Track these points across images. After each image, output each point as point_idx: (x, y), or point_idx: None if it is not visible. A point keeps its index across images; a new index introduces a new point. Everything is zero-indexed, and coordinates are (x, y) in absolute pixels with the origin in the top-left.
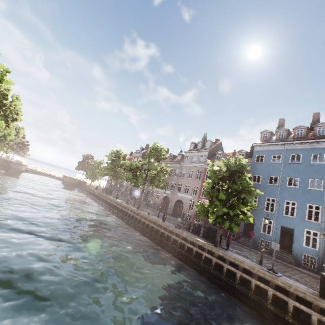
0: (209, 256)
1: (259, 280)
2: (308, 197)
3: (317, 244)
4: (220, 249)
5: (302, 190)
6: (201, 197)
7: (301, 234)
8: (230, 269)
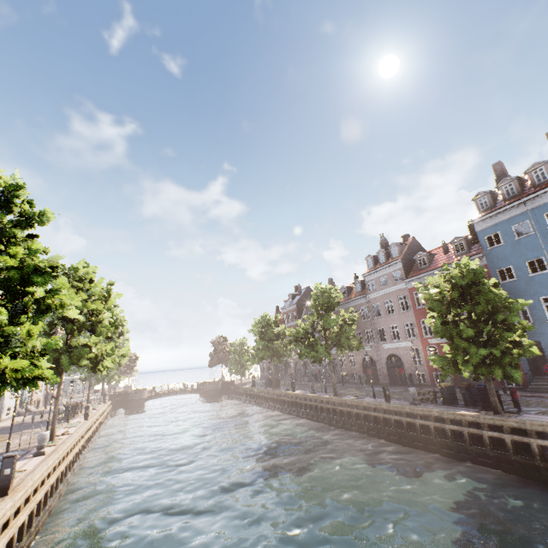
0: (496, 434)
1: None
2: None
3: None
4: (507, 416)
5: None
6: (425, 337)
7: None
8: (543, 445)
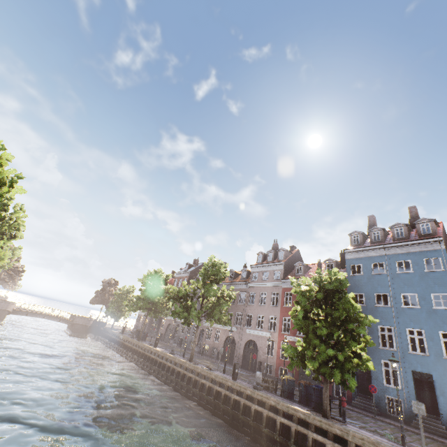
0: (320, 437)
1: None
2: (437, 320)
3: None
4: (333, 422)
5: (425, 310)
6: (283, 333)
7: (445, 382)
8: None
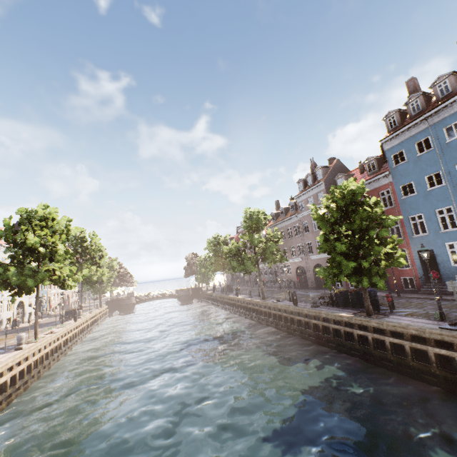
0: (362, 332)
1: (439, 345)
2: None
3: None
4: (374, 317)
5: None
6: None
7: None
8: (393, 342)
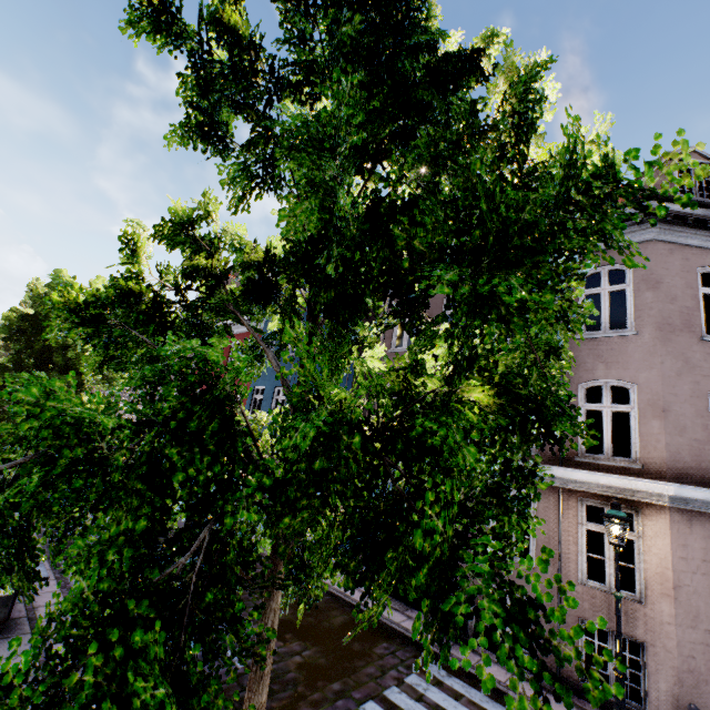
0: None
1: None
2: None
3: None
4: None
5: None
6: None
7: None
8: None
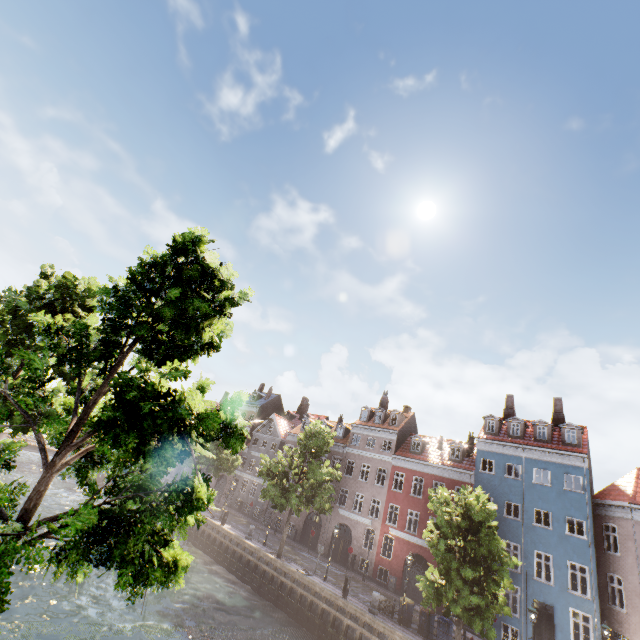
0: None
1: None
2: (568, 548)
3: (591, 638)
4: None
5: (557, 534)
6: (388, 524)
7: (566, 617)
8: None
